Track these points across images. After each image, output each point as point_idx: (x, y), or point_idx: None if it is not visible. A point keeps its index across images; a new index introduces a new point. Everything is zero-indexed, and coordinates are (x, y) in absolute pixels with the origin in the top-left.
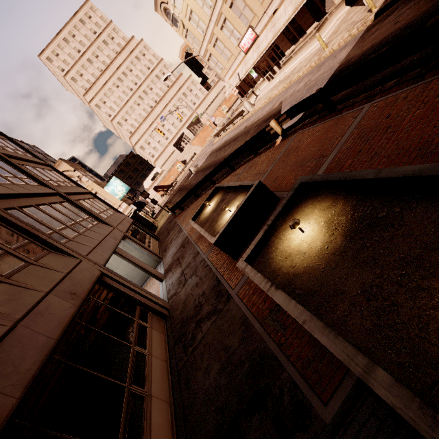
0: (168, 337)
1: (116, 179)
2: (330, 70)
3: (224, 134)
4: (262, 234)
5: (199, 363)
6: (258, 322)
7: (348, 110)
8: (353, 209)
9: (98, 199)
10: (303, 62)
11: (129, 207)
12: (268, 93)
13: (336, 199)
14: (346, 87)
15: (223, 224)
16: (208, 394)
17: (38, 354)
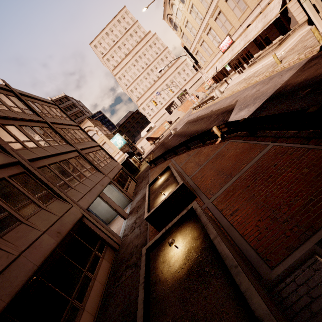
0: (112, 266)
1: (119, 135)
2: (272, 89)
3: (199, 109)
4: (160, 234)
5: (116, 298)
6: None
7: (261, 141)
8: (201, 251)
9: (103, 150)
10: (263, 68)
11: (124, 154)
12: (234, 86)
13: (200, 235)
14: (262, 123)
15: (158, 203)
16: None
17: (25, 276)
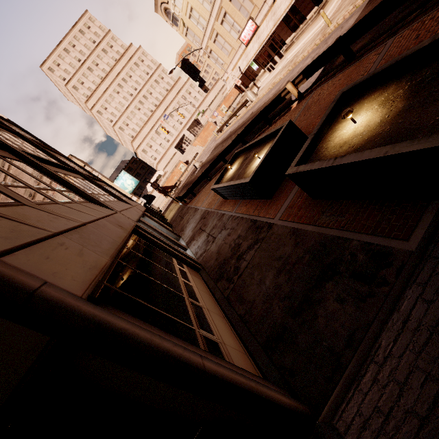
0: (206, 281)
1: (126, 173)
2: None
3: (227, 128)
4: (309, 142)
5: (250, 281)
6: (310, 225)
7: (370, 52)
8: (409, 81)
9: (111, 188)
10: (306, 44)
11: (139, 200)
12: (271, 80)
13: (386, 87)
14: (366, 30)
15: (253, 170)
16: (267, 295)
17: (111, 245)
